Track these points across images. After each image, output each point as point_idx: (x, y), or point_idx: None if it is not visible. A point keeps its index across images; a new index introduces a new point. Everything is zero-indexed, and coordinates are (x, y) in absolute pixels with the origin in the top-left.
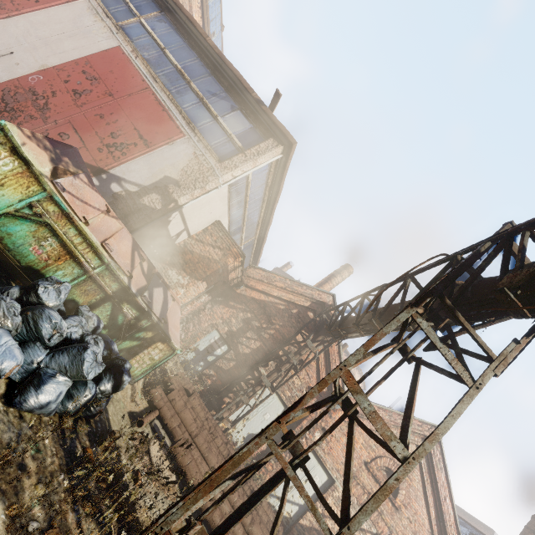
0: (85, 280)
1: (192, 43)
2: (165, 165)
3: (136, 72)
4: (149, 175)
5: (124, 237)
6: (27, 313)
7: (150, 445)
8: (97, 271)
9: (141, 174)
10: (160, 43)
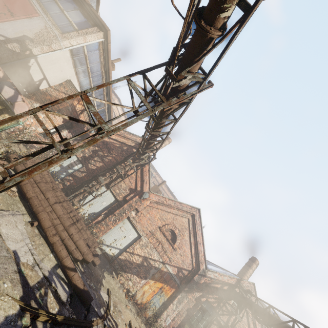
0: None
1: None
2: (24, 29)
3: None
4: (13, 33)
5: None
6: None
7: None
8: None
9: (7, 31)
10: None
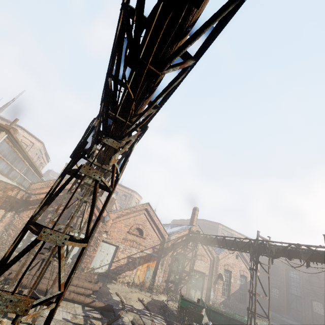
0: None
1: None
2: None
3: None
4: None
5: None
6: None
7: None
8: None
9: None
10: None
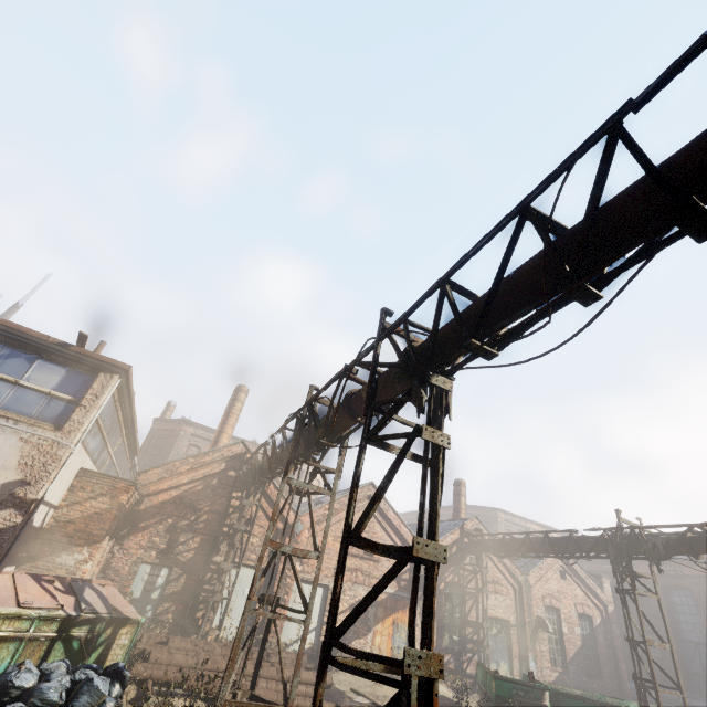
0: (24, 646)
1: None
2: None
3: None
4: None
5: (23, 582)
6: (29, 702)
7: (176, 691)
8: (32, 630)
9: None
10: None
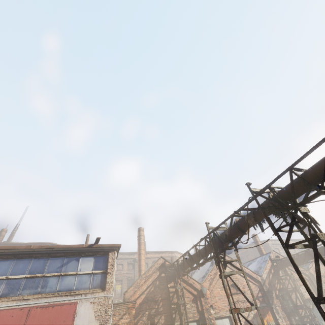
0: None
1: (20, 256)
2: None
3: (10, 311)
4: None
5: None
6: None
7: None
8: None
9: None
10: (1, 277)
